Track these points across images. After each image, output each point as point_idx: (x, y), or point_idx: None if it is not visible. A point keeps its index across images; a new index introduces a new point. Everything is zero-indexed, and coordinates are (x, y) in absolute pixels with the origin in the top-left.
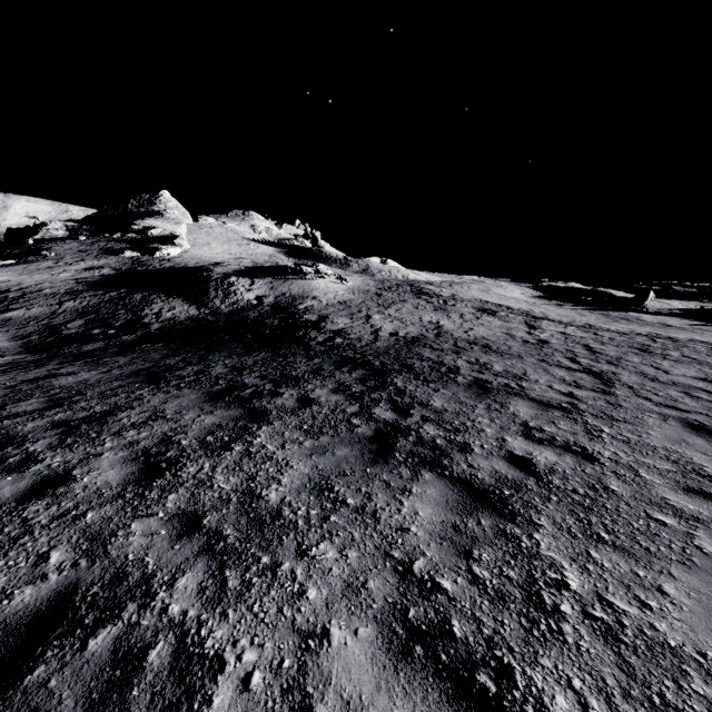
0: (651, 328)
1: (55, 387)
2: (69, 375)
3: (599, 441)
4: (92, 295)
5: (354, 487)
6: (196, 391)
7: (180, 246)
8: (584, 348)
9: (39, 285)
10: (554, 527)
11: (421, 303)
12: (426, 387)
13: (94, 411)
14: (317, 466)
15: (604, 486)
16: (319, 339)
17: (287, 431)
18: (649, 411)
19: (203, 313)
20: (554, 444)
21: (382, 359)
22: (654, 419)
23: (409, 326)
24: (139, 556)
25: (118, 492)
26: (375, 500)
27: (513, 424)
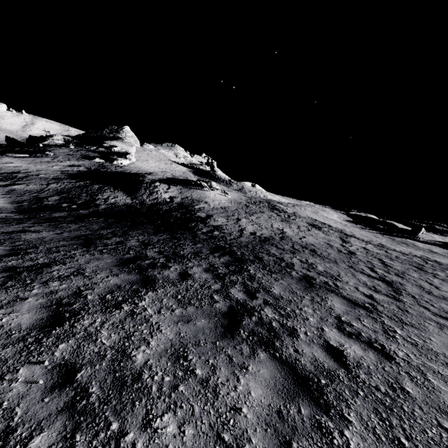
0: (422, 252)
1: (20, 240)
2: (34, 232)
3: (393, 341)
4: (69, 182)
5: (204, 358)
6: (112, 256)
7: (130, 159)
8: (379, 261)
9: (38, 171)
10: (361, 425)
11: (273, 215)
12: (270, 276)
13: (37, 262)
14: (180, 333)
15: (401, 386)
16: (204, 230)
17: (165, 298)
18: (428, 319)
19: (134, 202)
20: (360, 339)
21: (242, 251)
22: (433, 327)
23: (264, 229)
24: (12, 405)
25: (23, 335)
26: (218, 373)
27: (330, 316)
